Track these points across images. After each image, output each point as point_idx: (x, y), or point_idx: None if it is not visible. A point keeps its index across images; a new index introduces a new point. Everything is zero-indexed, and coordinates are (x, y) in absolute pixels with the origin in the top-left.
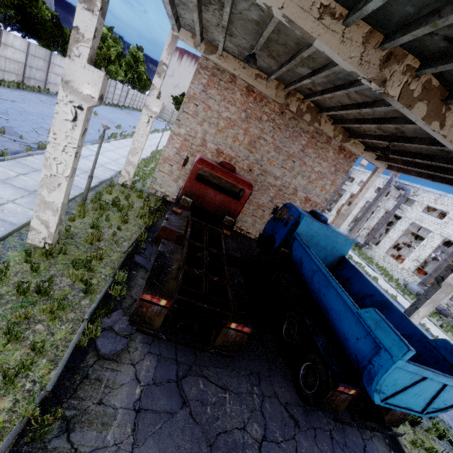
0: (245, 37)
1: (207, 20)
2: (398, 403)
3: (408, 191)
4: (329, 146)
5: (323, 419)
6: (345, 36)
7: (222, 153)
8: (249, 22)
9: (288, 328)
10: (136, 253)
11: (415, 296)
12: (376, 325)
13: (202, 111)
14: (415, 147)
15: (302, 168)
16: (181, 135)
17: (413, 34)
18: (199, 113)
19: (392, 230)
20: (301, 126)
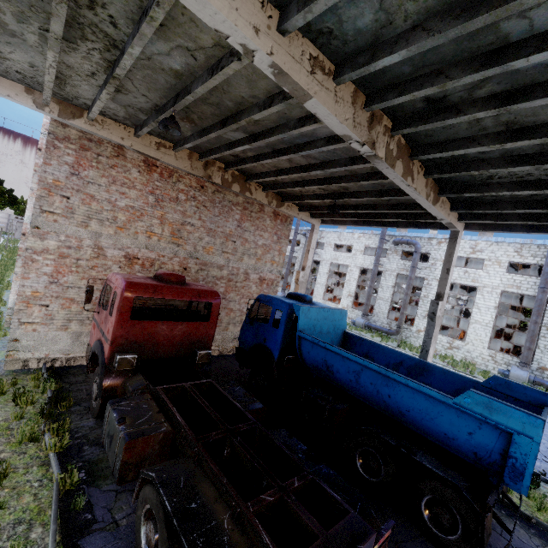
0: (146, 93)
1: (69, 66)
2: None
3: None
4: (264, 215)
5: None
6: (337, 95)
7: (136, 258)
8: (162, 72)
9: (366, 462)
10: (79, 534)
11: (367, 330)
12: (489, 409)
13: (81, 205)
14: (356, 200)
15: (245, 247)
16: (51, 251)
17: (413, 94)
18: (77, 209)
19: (318, 276)
20: (228, 198)
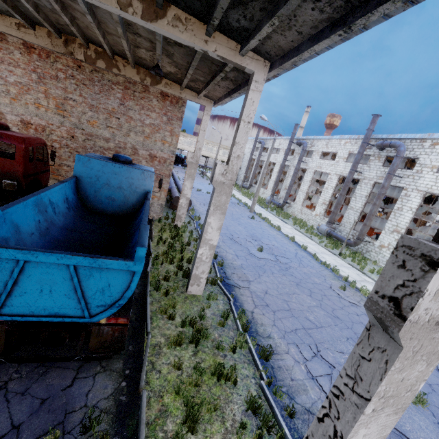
0: None
1: None
2: (31, 311)
3: (305, 144)
4: (150, 95)
5: (10, 369)
6: None
7: (30, 123)
8: None
9: None
10: None
11: (322, 235)
12: None
13: None
14: (179, 57)
15: (131, 124)
16: None
17: None
18: None
19: (302, 183)
20: (108, 78)
